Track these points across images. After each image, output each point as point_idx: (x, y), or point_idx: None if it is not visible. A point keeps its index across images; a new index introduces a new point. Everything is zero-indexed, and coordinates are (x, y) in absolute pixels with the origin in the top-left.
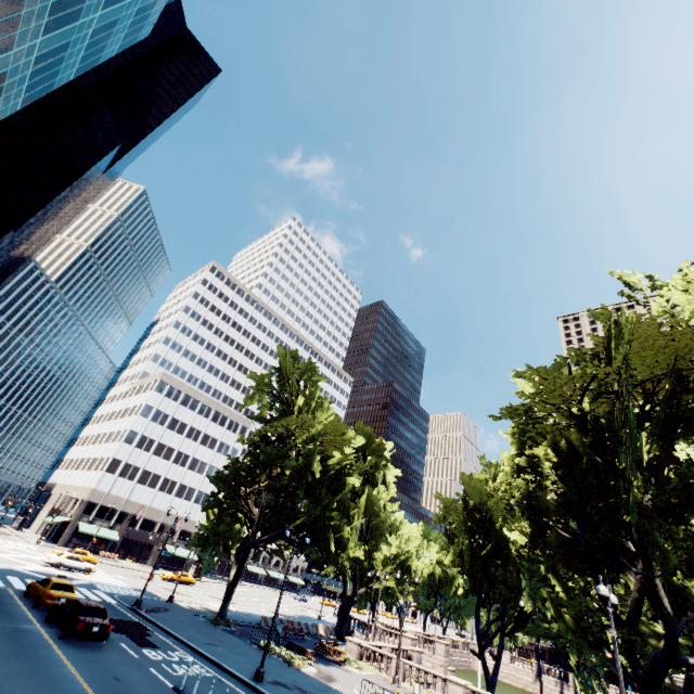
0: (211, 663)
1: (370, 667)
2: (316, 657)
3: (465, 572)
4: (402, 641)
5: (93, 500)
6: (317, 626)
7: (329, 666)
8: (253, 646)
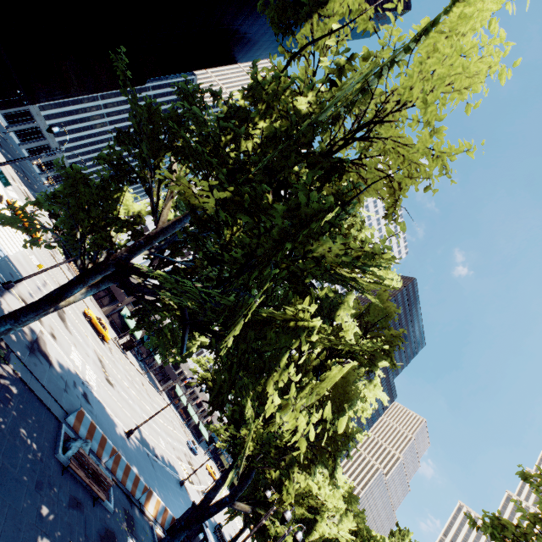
0: None
1: None
2: None
3: None
4: None
5: None
6: (150, 495)
7: None
8: None
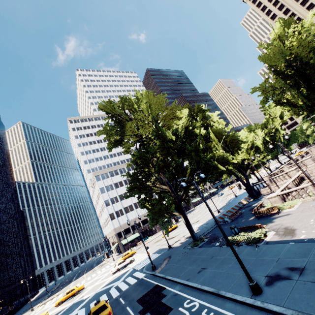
0: (212, 294)
1: (296, 201)
2: (260, 220)
3: (306, 111)
4: (290, 174)
5: (118, 232)
6: (240, 202)
7: (274, 220)
8: (224, 247)
